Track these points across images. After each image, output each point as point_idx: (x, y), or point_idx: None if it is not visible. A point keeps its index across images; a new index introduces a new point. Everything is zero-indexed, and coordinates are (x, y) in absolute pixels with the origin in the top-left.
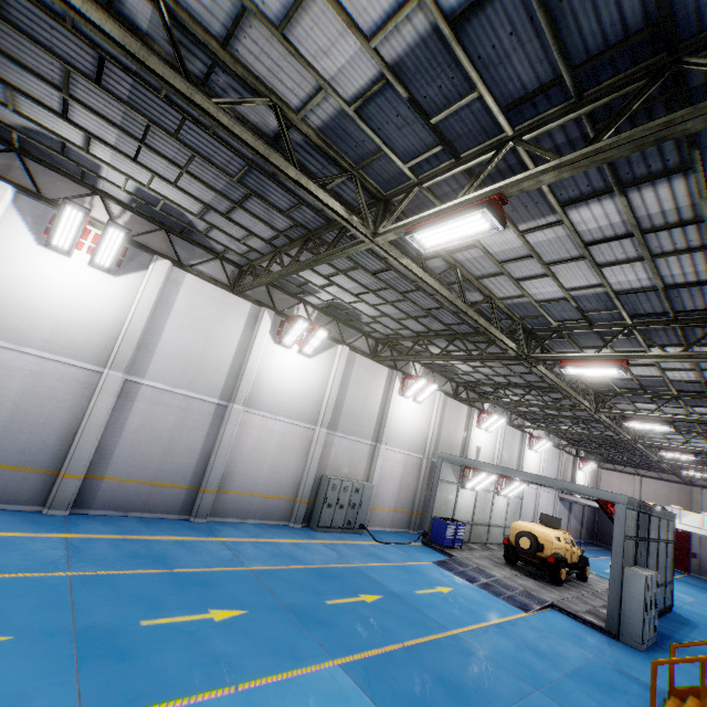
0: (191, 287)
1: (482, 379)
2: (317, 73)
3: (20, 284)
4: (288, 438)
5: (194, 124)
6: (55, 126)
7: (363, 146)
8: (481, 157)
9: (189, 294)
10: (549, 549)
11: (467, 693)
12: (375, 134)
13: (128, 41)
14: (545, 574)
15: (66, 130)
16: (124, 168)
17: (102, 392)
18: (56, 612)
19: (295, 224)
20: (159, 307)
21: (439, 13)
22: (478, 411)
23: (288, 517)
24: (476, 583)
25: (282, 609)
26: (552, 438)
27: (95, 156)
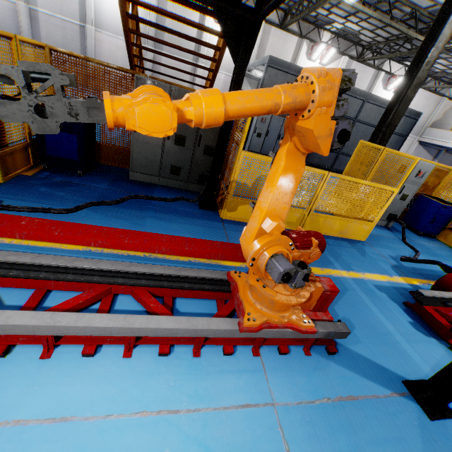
0: None
1: None
2: None
3: None
4: None
5: None
6: None
7: None
8: None
9: None
10: None
11: None
12: None
13: None
14: None
15: None
16: None
17: (21, 16)
18: None
19: None
20: None
21: None
22: (313, 43)
23: None
24: None
25: None
26: (432, 82)
27: None
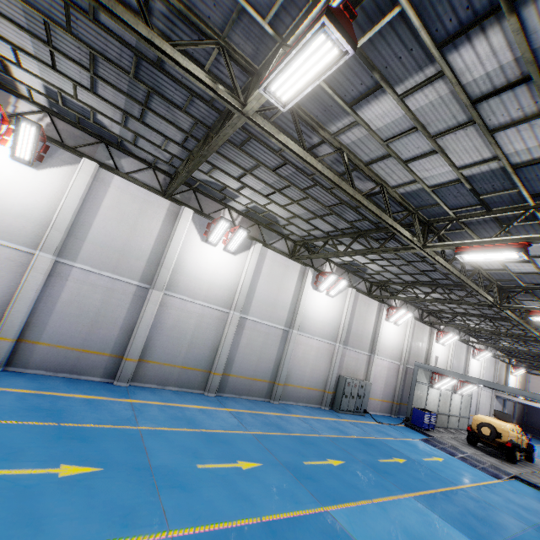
0: (270, 258)
1: (444, 309)
2: (417, 176)
3: (194, 264)
4: (320, 350)
5: (321, 187)
6: (226, 181)
7: (426, 201)
8: (507, 213)
9: (269, 262)
10: (505, 437)
11: (489, 522)
12: (438, 198)
13: (335, 178)
14: (499, 455)
15: (232, 183)
16: (254, 198)
17: (230, 325)
18: (265, 453)
19: (352, 227)
20: (255, 271)
21: (508, 165)
22: (436, 330)
23: (320, 402)
24: (456, 457)
25: (360, 462)
26: (490, 349)
27: (240, 193)
